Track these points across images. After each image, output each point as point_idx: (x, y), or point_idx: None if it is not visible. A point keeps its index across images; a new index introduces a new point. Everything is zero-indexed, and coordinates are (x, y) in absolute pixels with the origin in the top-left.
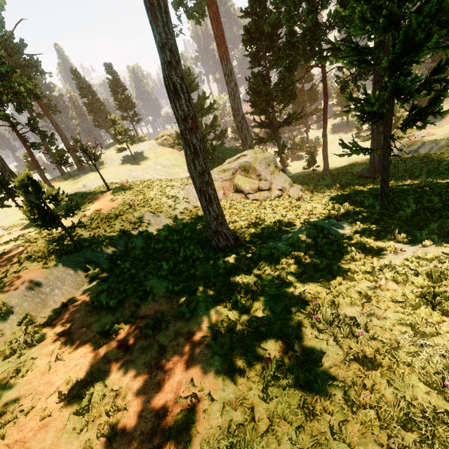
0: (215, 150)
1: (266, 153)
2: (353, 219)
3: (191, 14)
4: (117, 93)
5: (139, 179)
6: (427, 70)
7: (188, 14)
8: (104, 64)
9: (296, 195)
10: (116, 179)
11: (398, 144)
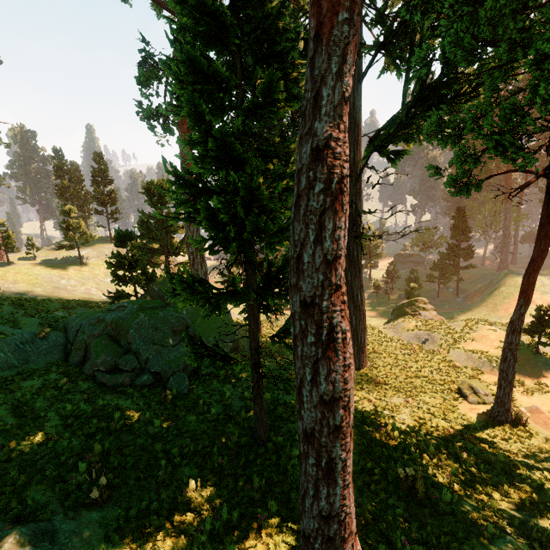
0: (155, 280)
1: (166, 308)
2: (128, 509)
3: (170, 128)
4: (99, 184)
5: (63, 291)
6: (447, 244)
7: (164, 127)
8: (93, 153)
9: (175, 388)
10: (28, 285)
11: (399, 322)
